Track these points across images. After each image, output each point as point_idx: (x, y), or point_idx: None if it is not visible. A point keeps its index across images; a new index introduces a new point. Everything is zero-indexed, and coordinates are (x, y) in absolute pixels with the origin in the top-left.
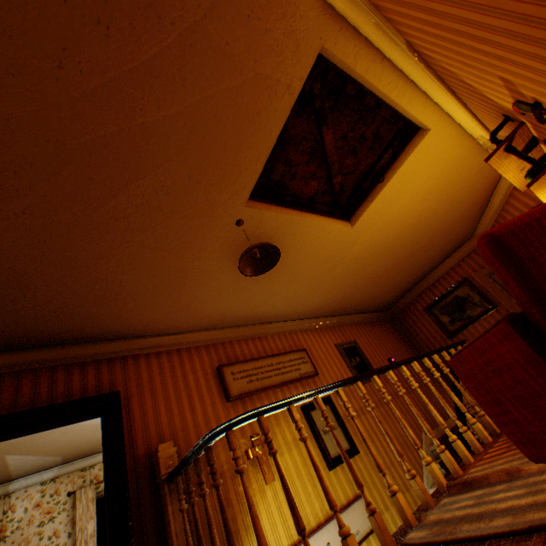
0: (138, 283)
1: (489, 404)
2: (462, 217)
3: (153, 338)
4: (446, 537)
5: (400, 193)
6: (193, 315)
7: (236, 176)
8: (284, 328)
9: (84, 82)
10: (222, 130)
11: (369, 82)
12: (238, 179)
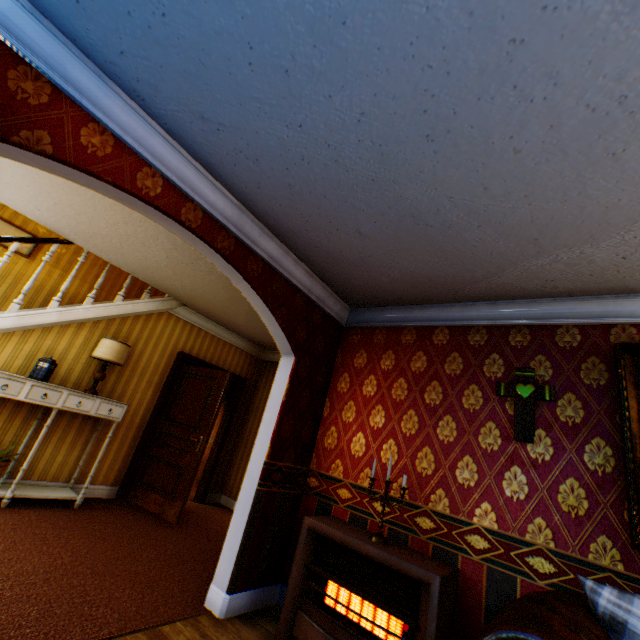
0: None
1: None
2: None
3: None
4: None
5: None
6: None
7: None
8: None
9: None
10: None
11: None
12: None
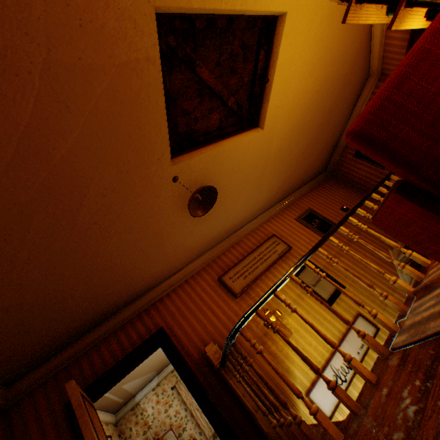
0: (132, 257)
1: (412, 245)
2: (353, 65)
3: (165, 282)
4: (419, 336)
5: (288, 80)
6: (182, 254)
7: (152, 149)
8: (251, 227)
9: (2, 156)
10: (120, 125)
11: (211, 9)
12: (154, 151)
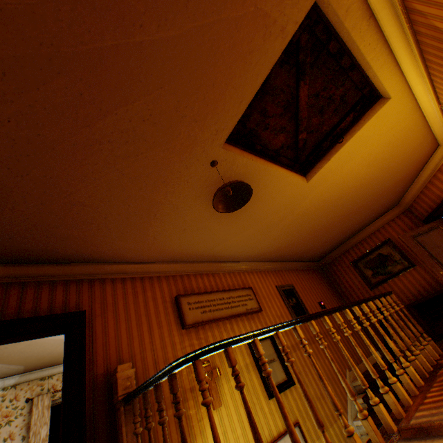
0: (113, 211)
1: None
2: (394, 186)
3: (120, 265)
4: None
5: (353, 155)
6: (158, 247)
7: (219, 115)
8: (234, 267)
9: None
10: (214, 65)
11: (353, 39)
12: (220, 119)
